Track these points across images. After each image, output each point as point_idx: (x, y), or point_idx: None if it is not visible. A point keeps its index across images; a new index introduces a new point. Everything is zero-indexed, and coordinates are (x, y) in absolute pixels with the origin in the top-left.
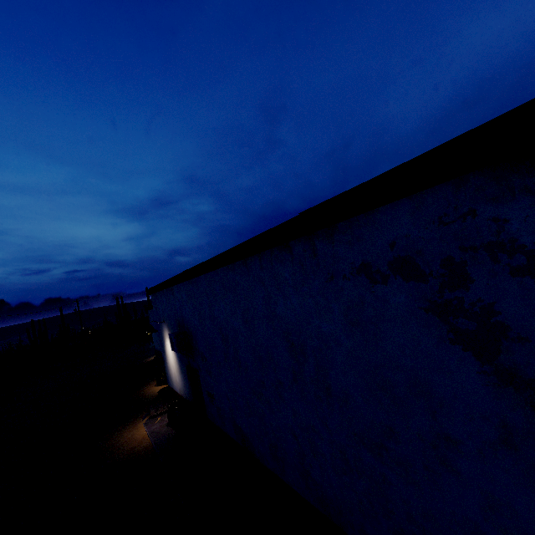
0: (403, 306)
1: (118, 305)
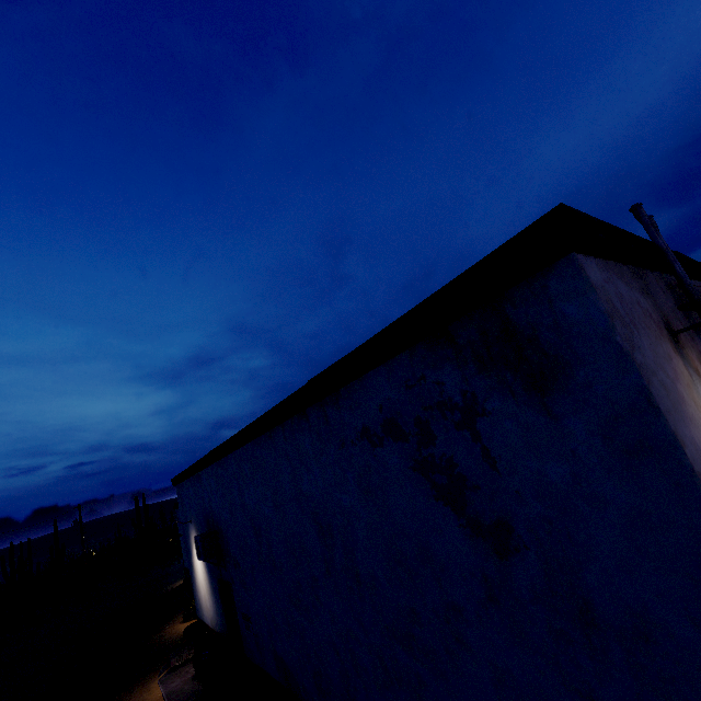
0: (398, 467)
1: (137, 507)
